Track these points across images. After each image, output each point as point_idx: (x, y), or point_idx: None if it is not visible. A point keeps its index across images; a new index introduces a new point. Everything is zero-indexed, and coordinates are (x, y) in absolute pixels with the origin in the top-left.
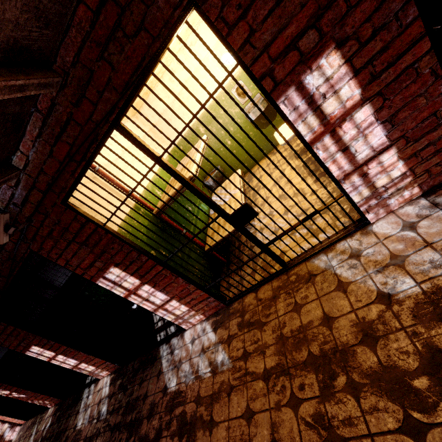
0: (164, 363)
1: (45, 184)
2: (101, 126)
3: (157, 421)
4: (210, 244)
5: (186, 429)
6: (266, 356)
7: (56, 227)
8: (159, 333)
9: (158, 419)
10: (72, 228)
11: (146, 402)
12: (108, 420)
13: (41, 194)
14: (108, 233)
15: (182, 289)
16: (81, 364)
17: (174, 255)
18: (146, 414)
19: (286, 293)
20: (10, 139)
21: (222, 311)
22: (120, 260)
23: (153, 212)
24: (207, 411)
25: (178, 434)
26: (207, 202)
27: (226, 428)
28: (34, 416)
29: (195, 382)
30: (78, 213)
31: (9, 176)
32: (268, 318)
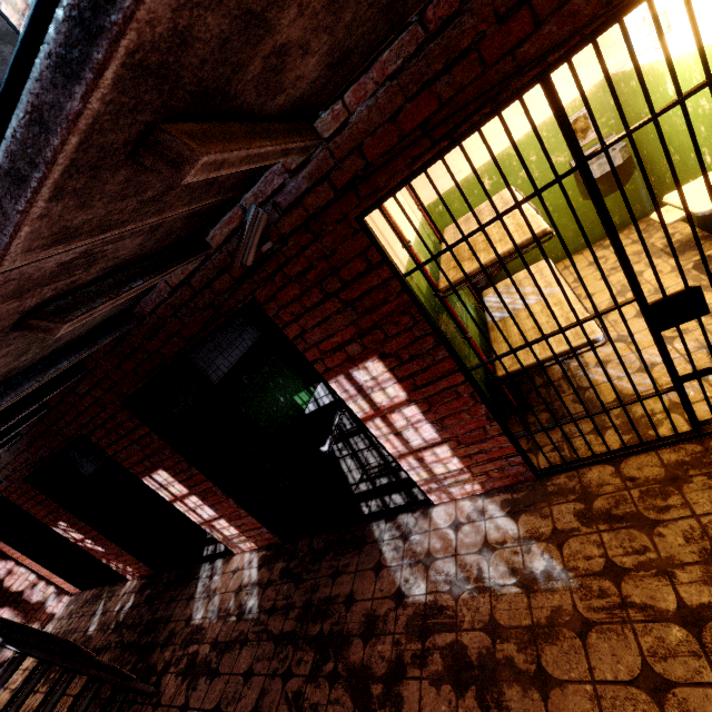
0: (388, 552)
1: (348, 176)
2: (522, 72)
3: (390, 647)
4: (511, 367)
5: (471, 676)
6: (678, 582)
7: (321, 263)
8: (366, 501)
9: (391, 644)
10: (348, 270)
11: (353, 610)
12: (264, 623)
13: (331, 194)
14: (405, 292)
15: (474, 428)
16: (220, 520)
17: (498, 359)
18: (358, 630)
19: (708, 477)
20: (353, 68)
21: (524, 486)
22: (396, 348)
23: (442, 285)
24: (525, 655)
25: (451, 681)
26: (629, 266)
27: (591, 696)
28: (97, 586)
29: (477, 597)
30: (373, 244)
31: (313, 142)
32: (665, 513)
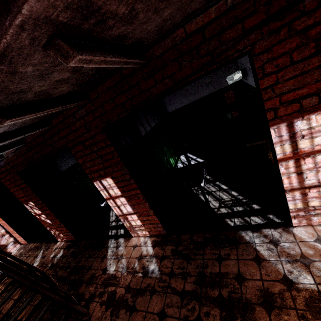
0: (263, 251)
1: None
2: None
3: (297, 319)
4: None
5: None
6: None
7: None
8: (229, 218)
9: (297, 317)
10: None
11: (246, 285)
12: (166, 282)
13: None
14: None
15: None
16: (133, 215)
17: None
18: (257, 300)
19: None
20: None
21: None
22: None
23: None
24: None
25: None
26: None
27: None
28: (38, 241)
29: None
30: None
31: None
32: None
